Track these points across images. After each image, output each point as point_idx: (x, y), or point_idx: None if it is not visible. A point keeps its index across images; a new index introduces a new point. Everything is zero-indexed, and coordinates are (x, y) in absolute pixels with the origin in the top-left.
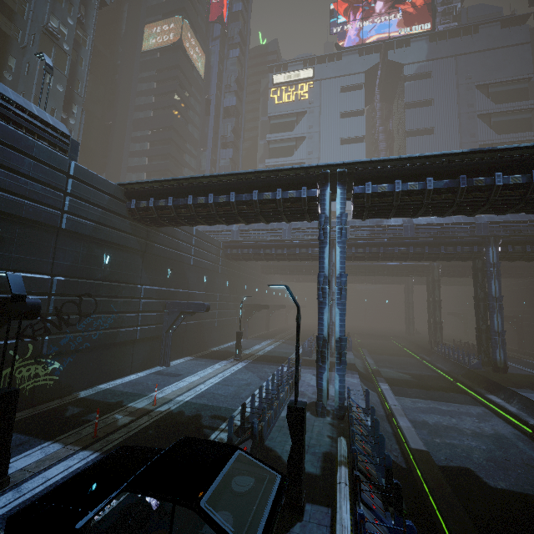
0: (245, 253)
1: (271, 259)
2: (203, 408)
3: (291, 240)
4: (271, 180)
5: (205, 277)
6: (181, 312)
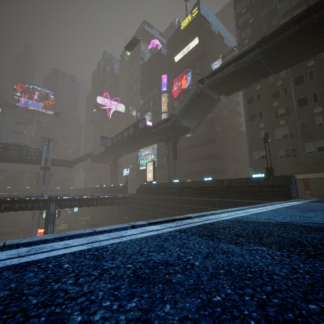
0: None
1: None
2: None
3: None
4: None
5: None
6: None
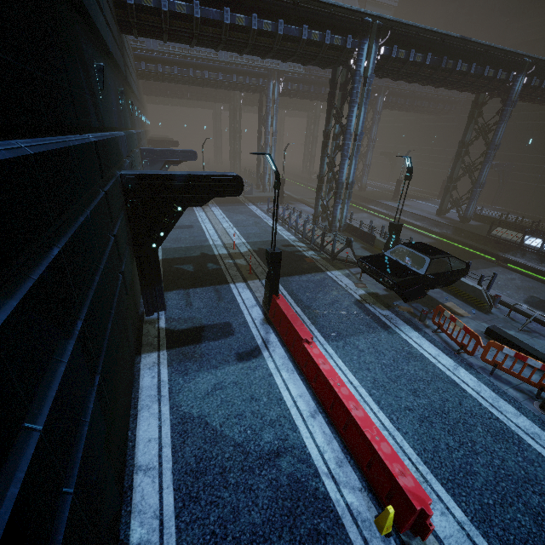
0: (166, 71)
1: (197, 85)
2: (267, 243)
3: (227, 62)
4: (324, 16)
5: (136, 108)
6: (165, 162)
